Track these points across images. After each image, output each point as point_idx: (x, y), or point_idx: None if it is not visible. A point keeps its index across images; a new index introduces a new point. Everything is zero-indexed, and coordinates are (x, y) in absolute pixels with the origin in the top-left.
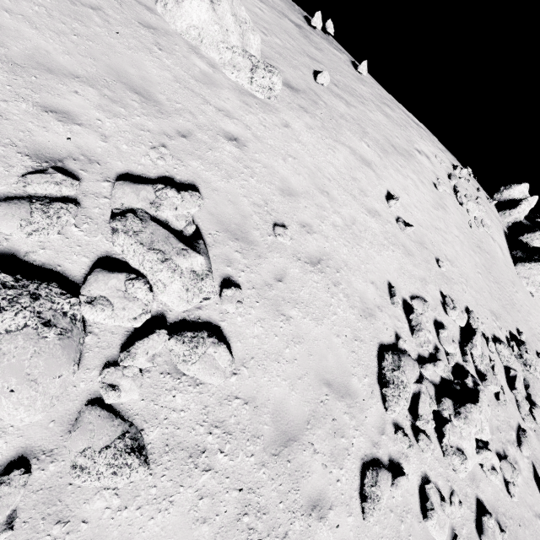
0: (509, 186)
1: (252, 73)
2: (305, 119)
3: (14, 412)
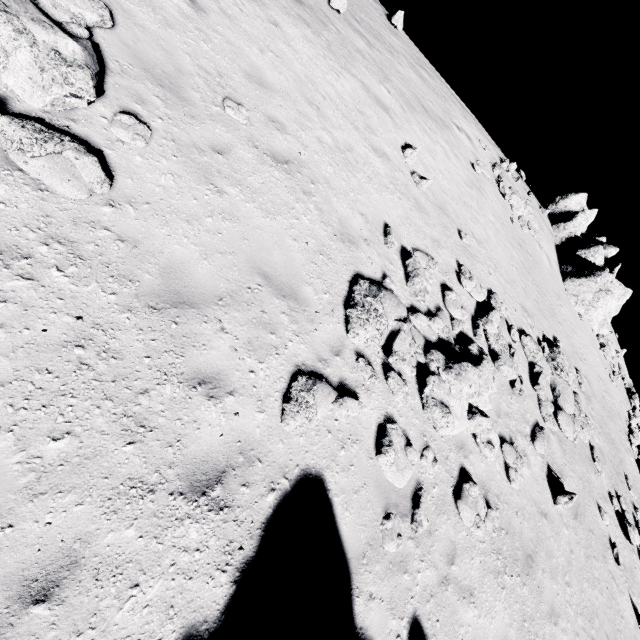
0: (565, 196)
1: None
2: (304, 30)
3: None
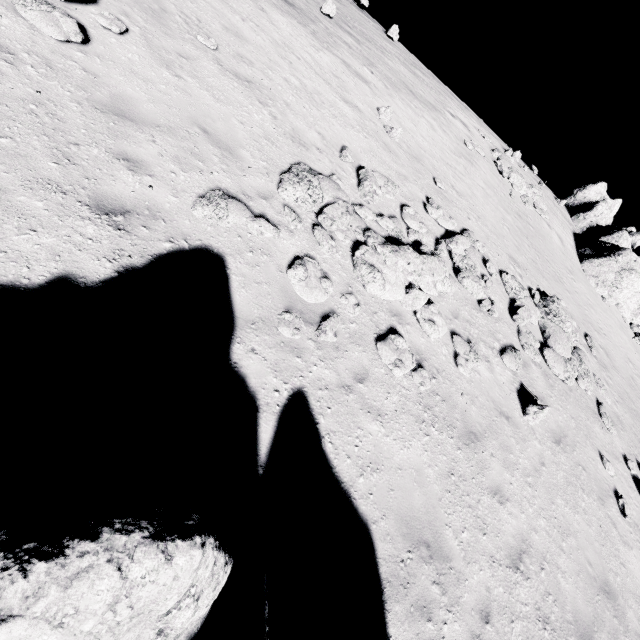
0: (583, 187)
1: None
2: (290, 20)
3: None
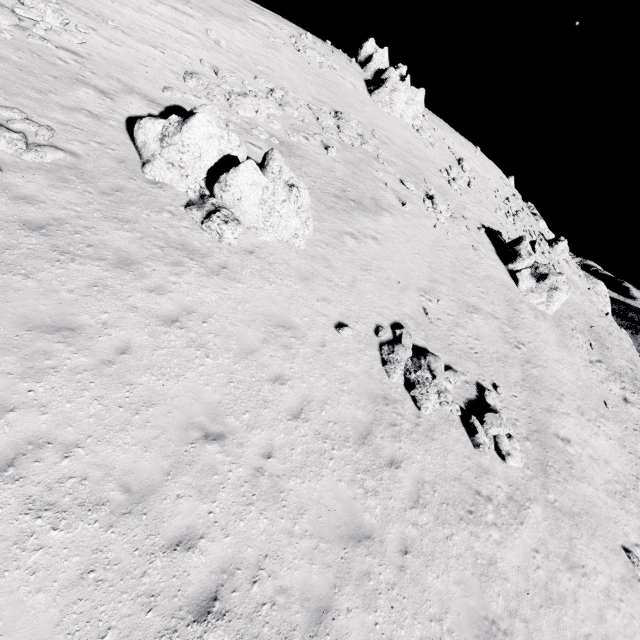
0: (362, 46)
1: None
2: None
3: (3, 20)
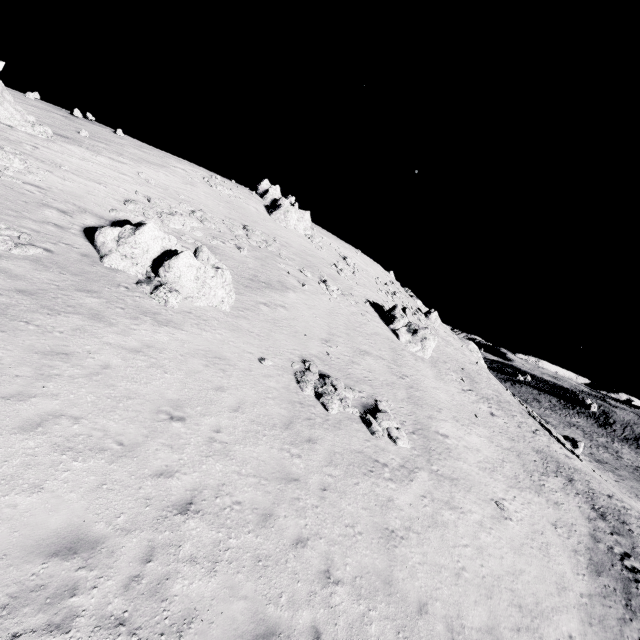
0: (260, 184)
1: (33, 128)
2: (74, 146)
3: None
